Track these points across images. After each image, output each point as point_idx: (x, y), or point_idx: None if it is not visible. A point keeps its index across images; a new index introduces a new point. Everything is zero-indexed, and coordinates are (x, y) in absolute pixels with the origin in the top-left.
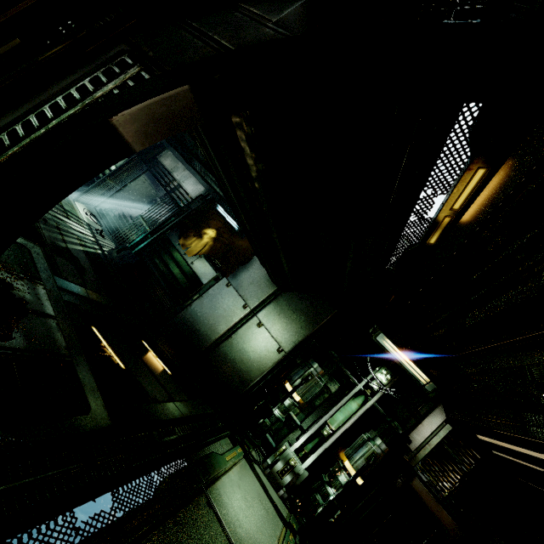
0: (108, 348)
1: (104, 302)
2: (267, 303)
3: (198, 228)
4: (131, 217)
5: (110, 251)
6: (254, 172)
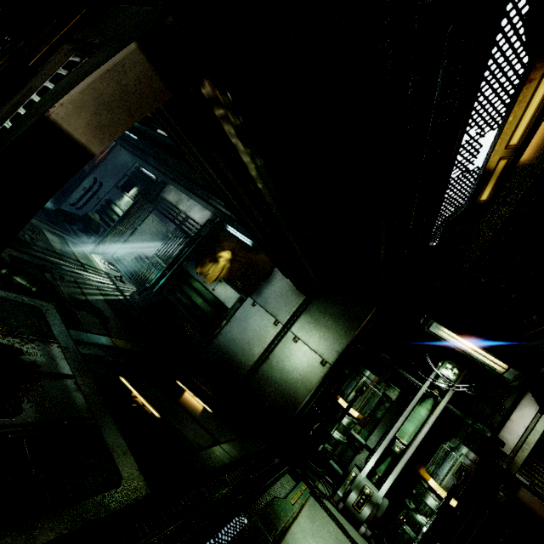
0: (139, 397)
1: (132, 347)
2: (298, 315)
3: (212, 253)
4: (147, 257)
5: (131, 294)
6: (253, 171)
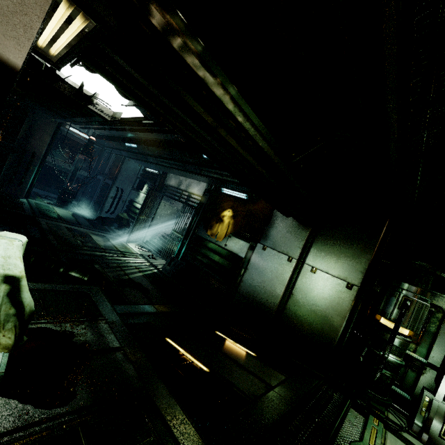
0: (186, 354)
1: (172, 309)
2: (309, 247)
3: (216, 215)
4: (168, 235)
5: (163, 267)
6: (230, 104)
